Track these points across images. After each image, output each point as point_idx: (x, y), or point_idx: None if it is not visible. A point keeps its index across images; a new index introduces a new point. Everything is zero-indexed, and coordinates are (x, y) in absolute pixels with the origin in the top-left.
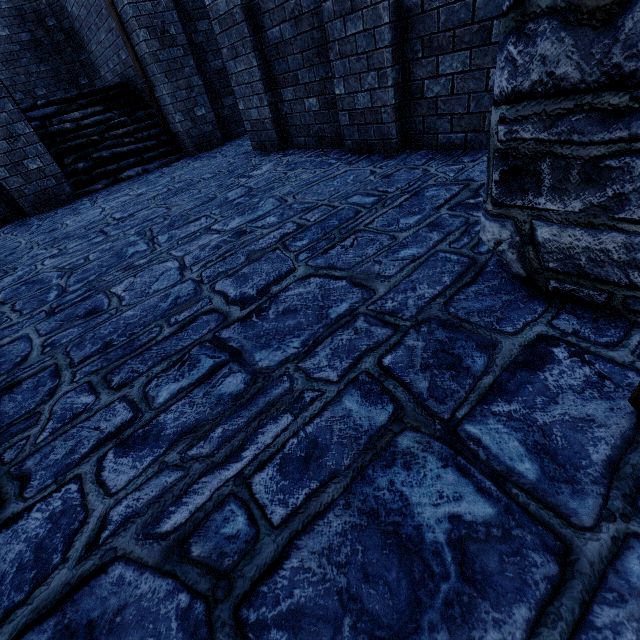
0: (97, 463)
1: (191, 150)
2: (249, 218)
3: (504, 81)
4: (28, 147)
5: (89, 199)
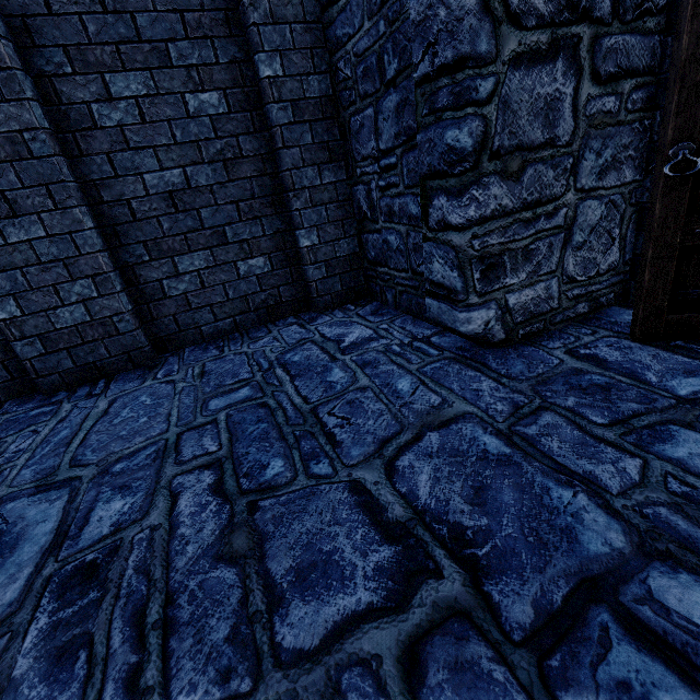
0: None
1: None
2: (29, 553)
3: (473, 212)
4: None
5: None
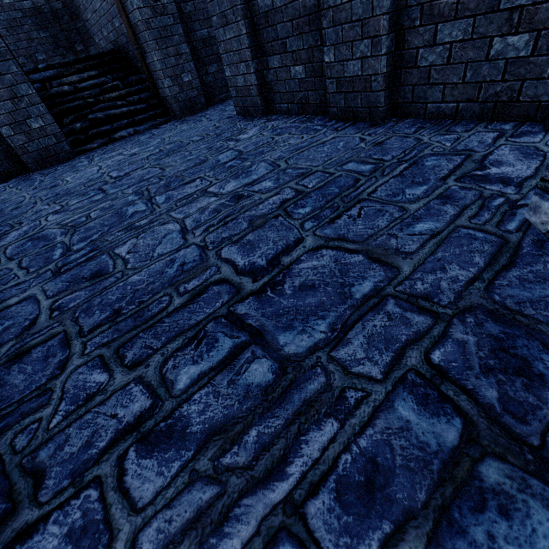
0: (117, 463)
1: (178, 113)
2: (244, 182)
3: None
4: (31, 107)
5: (86, 157)
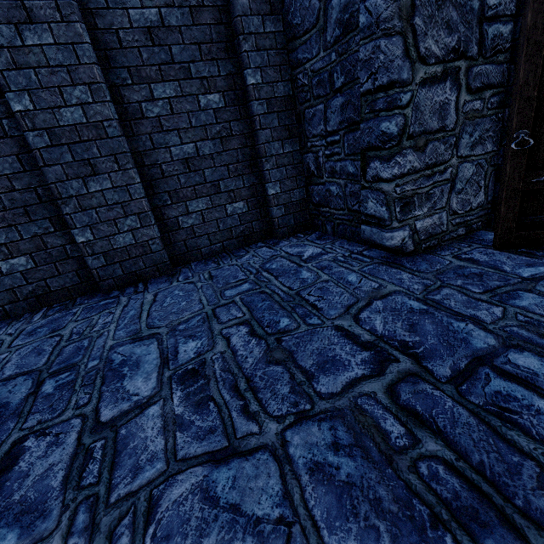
0: None
1: None
2: (150, 367)
3: (396, 171)
4: None
5: None
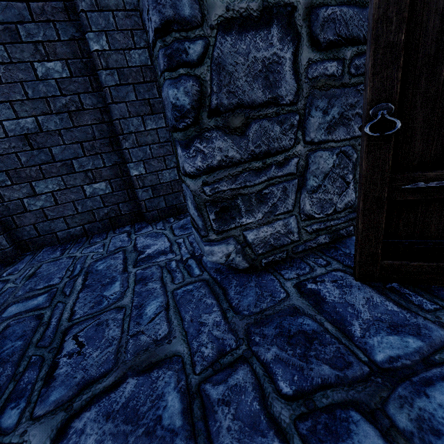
0: None
1: None
2: None
3: (199, 162)
4: None
5: None
